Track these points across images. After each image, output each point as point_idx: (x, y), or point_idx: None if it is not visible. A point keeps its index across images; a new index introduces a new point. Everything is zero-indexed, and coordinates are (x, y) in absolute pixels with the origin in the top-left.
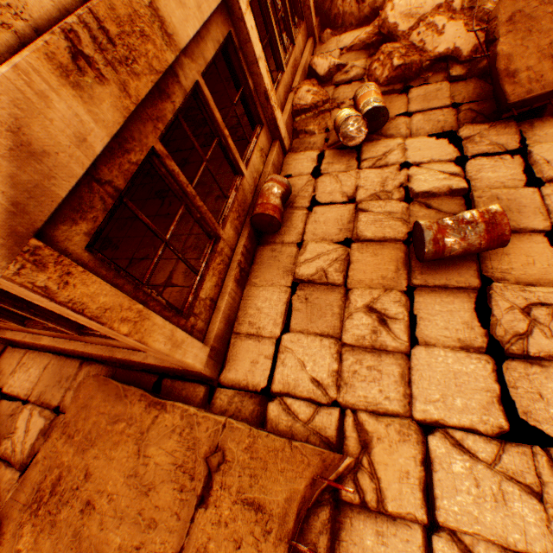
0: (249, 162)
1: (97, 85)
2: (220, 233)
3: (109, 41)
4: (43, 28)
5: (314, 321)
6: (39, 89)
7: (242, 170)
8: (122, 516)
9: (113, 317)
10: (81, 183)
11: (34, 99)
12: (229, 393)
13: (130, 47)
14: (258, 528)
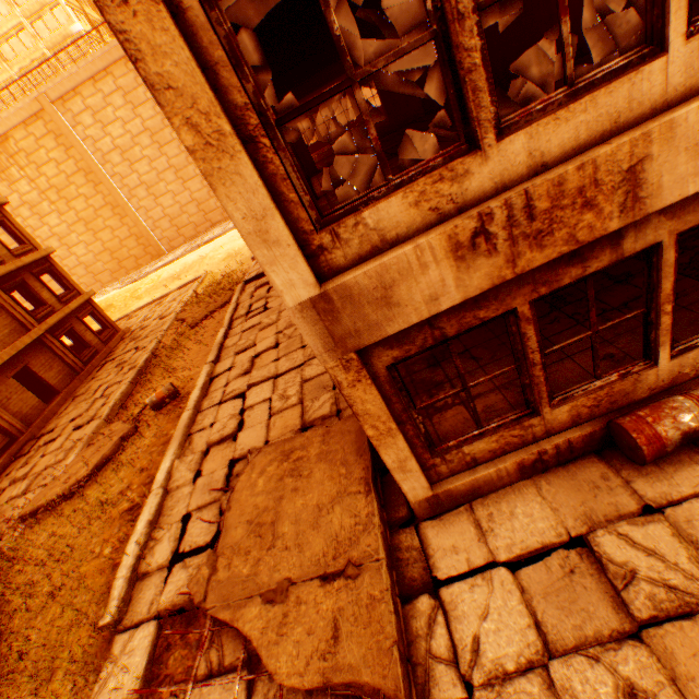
0: (687, 351)
1: (481, 257)
2: (542, 410)
3: (528, 216)
4: (468, 206)
5: (547, 600)
6: (424, 261)
7: (657, 357)
8: (297, 520)
9: (368, 420)
10: (415, 323)
11: (415, 268)
12: (414, 541)
13: (554, 220)
14: (323, 645)
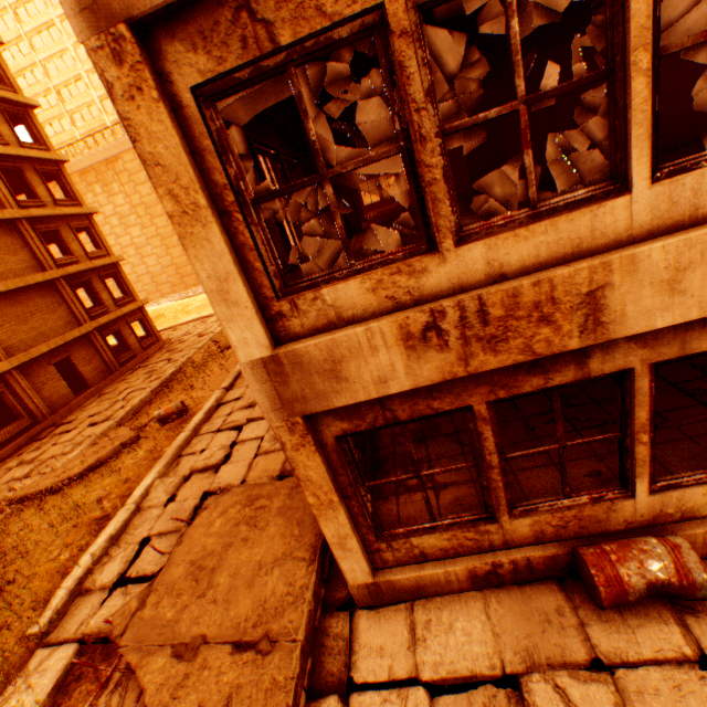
0: (671, 488)
1: (433, 350)
2: (501, 517)
3: (482, 320)
4: (425, 300)
5: None
6: (375, 343)
7: (634, 488)
8: (236, 573)
9: (310, 487)
10: (367, 400)
11: (366, 348)
12: (345, 629)
13: (509, 328)
14: None
